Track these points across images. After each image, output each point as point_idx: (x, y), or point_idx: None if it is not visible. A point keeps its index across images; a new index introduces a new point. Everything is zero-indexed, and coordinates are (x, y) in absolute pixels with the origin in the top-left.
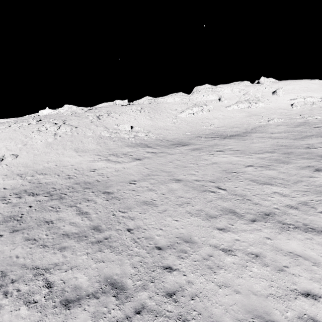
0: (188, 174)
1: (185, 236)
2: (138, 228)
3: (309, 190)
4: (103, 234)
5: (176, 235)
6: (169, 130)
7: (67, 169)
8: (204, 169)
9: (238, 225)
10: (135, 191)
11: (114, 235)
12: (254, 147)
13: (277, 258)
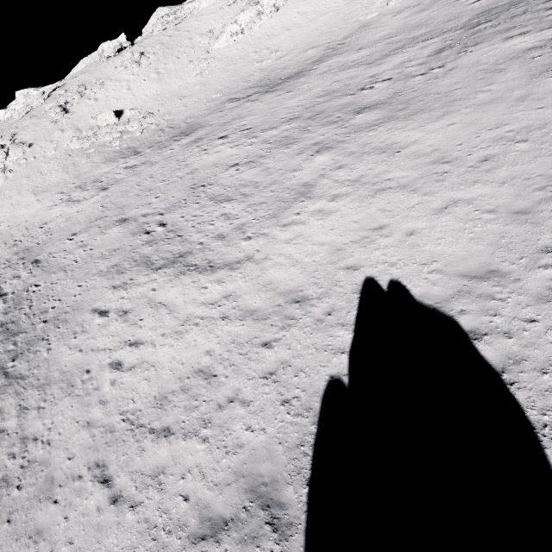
0: (143, 206)
1: (77, 304)
2: (39, 303)
3: (268, 200)
4: (7, 316)
5: (69, 304)
6: (186, 96)
7: (17, 231)
8: (170, 189)
9: (139, 278)
10: (65, 253)
11: (16, 315)
12: (282, 110)
13: (142, 312)
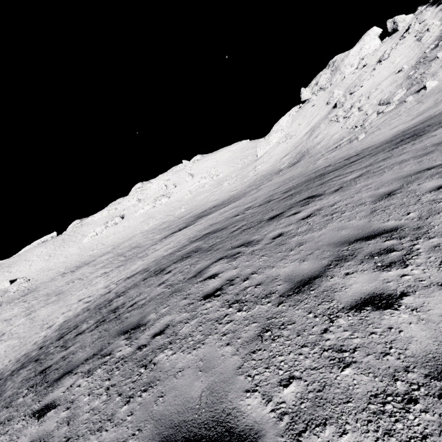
0: None
1: None
2: None
3: None
4: None
5: None
6: (52, 269)
7: None
8: None
9: None
10: None
11: None
12: (54, 287)
13: None
